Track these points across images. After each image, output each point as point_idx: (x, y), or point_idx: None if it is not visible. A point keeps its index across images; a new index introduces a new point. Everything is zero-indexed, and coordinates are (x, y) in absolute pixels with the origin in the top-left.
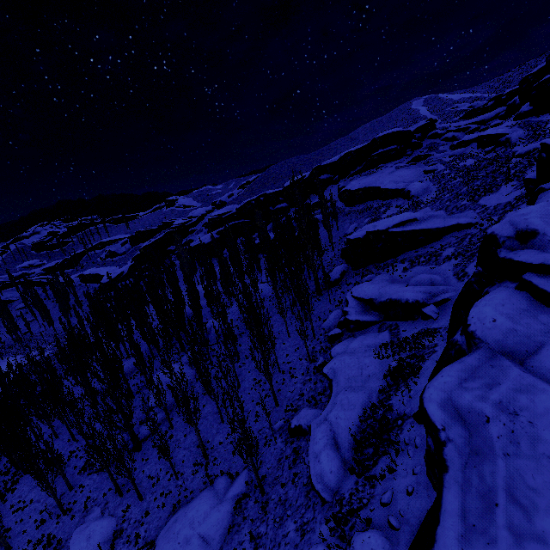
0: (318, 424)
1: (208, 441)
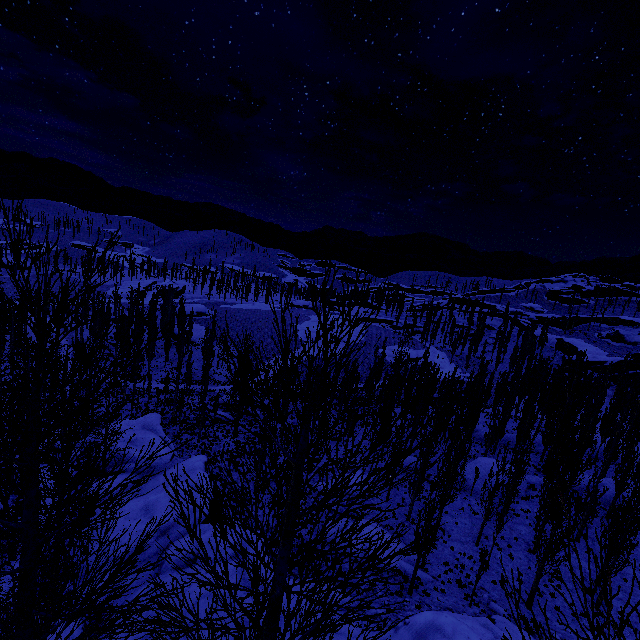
0: (486, 625)
1: (449, 535)
